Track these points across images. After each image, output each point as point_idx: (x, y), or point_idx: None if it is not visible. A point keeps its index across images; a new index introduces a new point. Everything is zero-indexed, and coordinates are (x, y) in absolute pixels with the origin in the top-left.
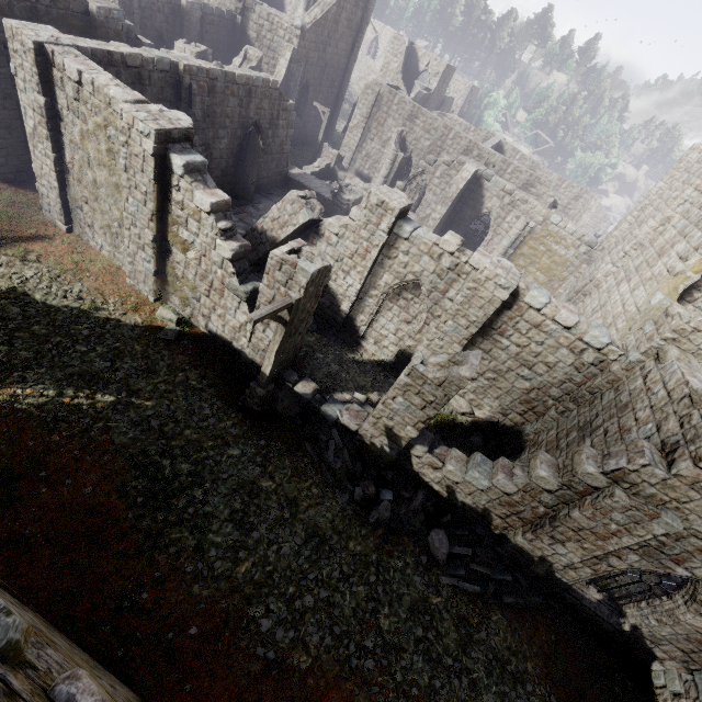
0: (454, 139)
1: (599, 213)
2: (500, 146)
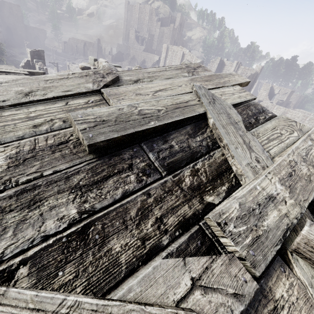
0: (309, 120)
1: None
2: None
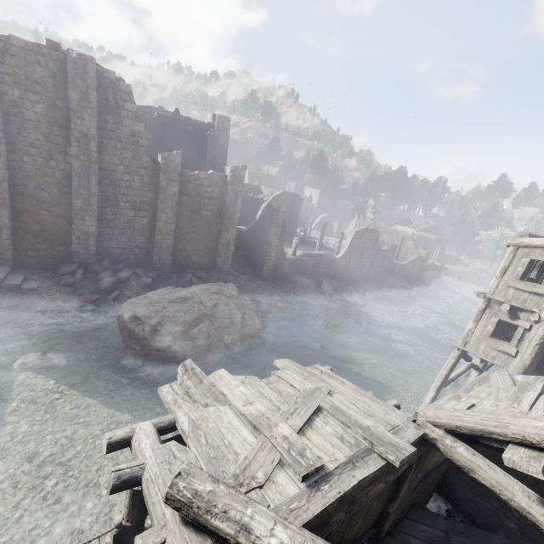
0: None
1: (403, 235)
2: (259, 189)
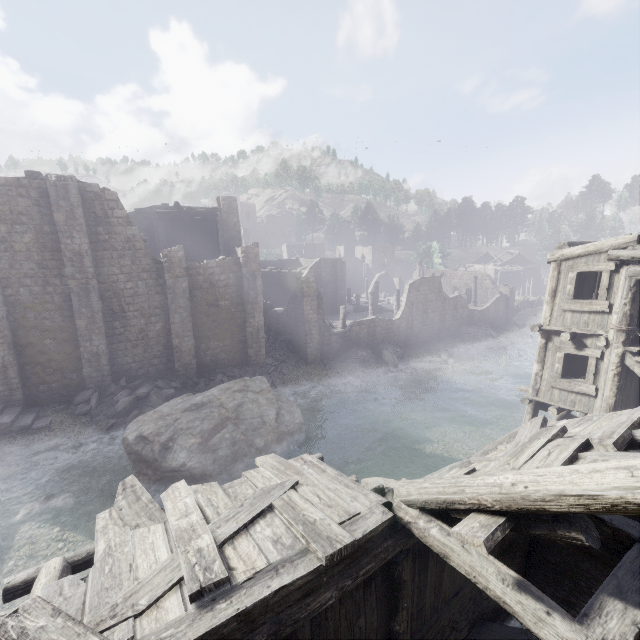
0: None
1: (476, 275)
2: (297, 262)
